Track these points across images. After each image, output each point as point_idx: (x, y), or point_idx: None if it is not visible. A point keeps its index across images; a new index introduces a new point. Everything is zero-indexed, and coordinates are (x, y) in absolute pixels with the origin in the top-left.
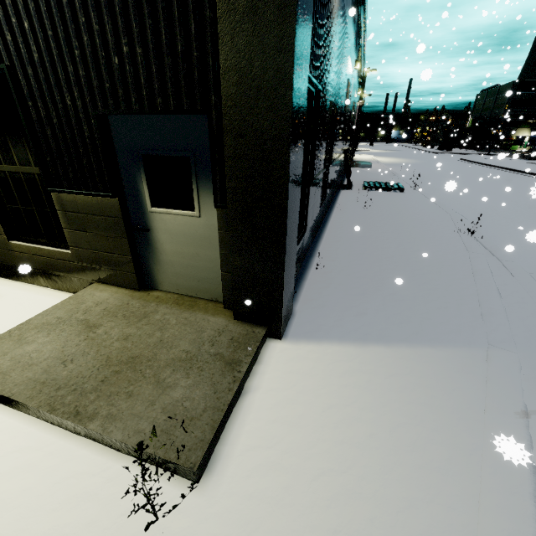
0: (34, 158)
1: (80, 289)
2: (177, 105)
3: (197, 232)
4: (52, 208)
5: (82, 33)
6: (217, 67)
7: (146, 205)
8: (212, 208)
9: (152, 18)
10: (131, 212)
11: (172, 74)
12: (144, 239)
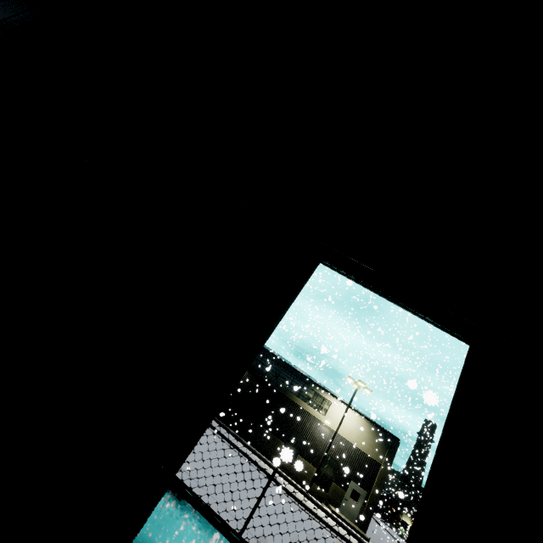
0: (332, 473)
1: (323, 502)
2: (363, 488)
3: (355, 506)
4: (328, 482)
5: (355, 471)
6: (370, 488)
7: (349, 495)
8: (360, 503)
9: (365, 478)
10: (345, 494)
11: (365, 484)
12: (344, 501)
